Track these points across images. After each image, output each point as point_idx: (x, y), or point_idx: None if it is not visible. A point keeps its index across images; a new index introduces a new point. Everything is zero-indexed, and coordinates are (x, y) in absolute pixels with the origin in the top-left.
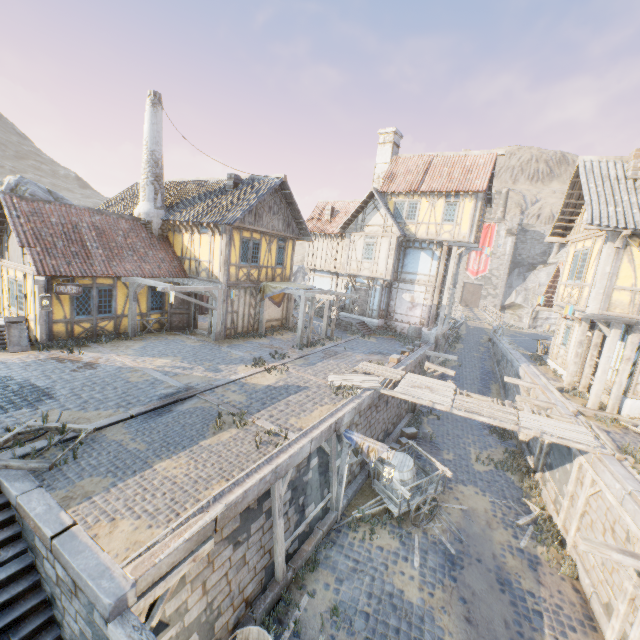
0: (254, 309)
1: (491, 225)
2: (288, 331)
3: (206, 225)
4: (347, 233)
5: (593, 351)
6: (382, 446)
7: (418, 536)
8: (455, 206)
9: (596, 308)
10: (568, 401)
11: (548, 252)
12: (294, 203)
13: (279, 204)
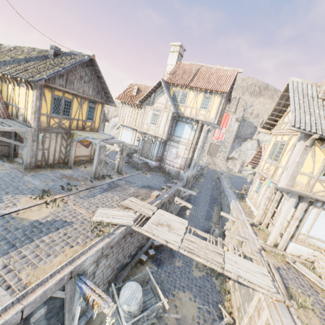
0: (65, 148)
1: (228, 114)
2: (93, 164)
3: (20, 79)
4: (143, 105)
5: (274, 204)
6: (105, 301)
7: None
8: (209, 99)
9: (285, 184)
10: (256, 237)
11: (253, 133)
12: (102, 77)
13: (90, 76)
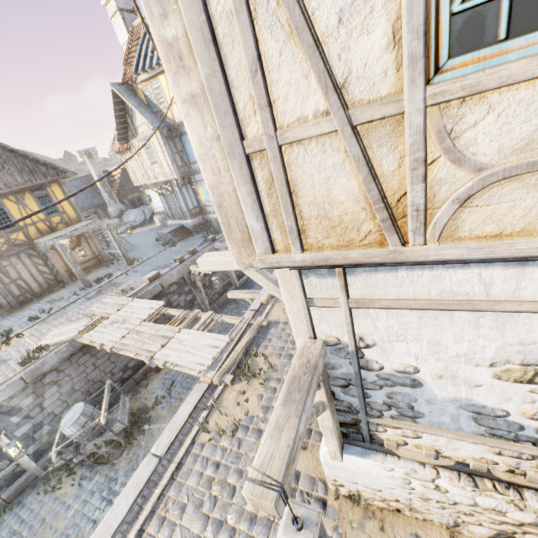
0: (45, 266)
1: None
2: (103, 266)
3: None
4: (130, 143)
5: None
6: None
7: (101, 475)
8: None
9: None
10: None
11: None
12: (13, 150)
13: None
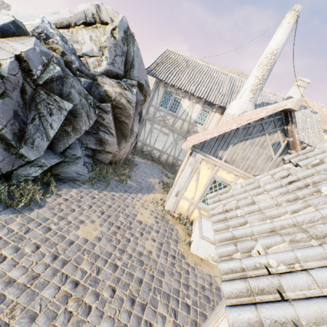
0: None
1: None
2: None
3: None
4: None
5: None
6: None
7: None
8: None
9: None
10: None
11: None
12: None
13: None
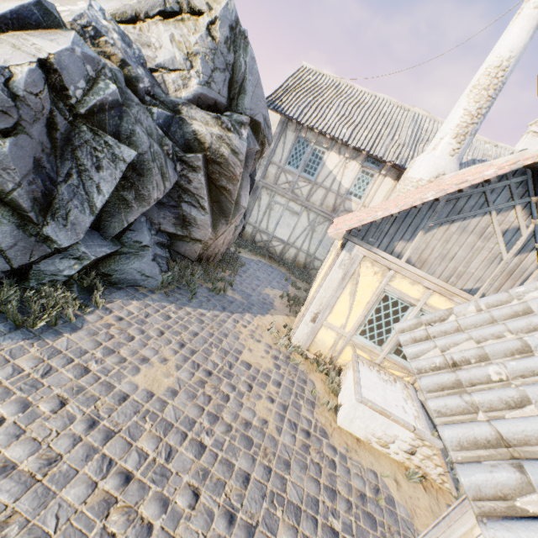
0: None
1: None
2: None
3: None
4: None
5: None
6: None
7: None
8: None
9: None
10: None
11: None
12: None
13: None
